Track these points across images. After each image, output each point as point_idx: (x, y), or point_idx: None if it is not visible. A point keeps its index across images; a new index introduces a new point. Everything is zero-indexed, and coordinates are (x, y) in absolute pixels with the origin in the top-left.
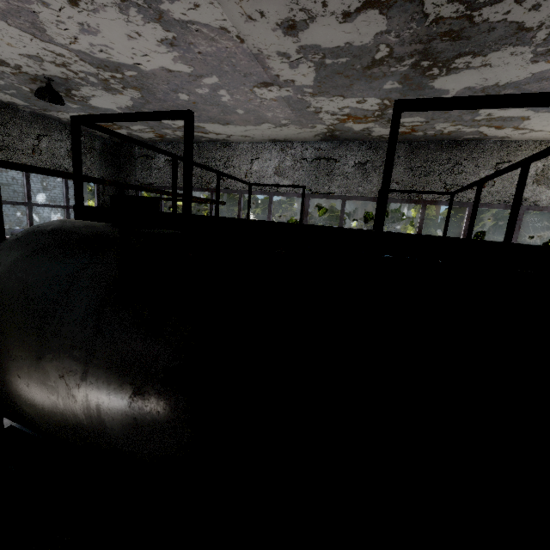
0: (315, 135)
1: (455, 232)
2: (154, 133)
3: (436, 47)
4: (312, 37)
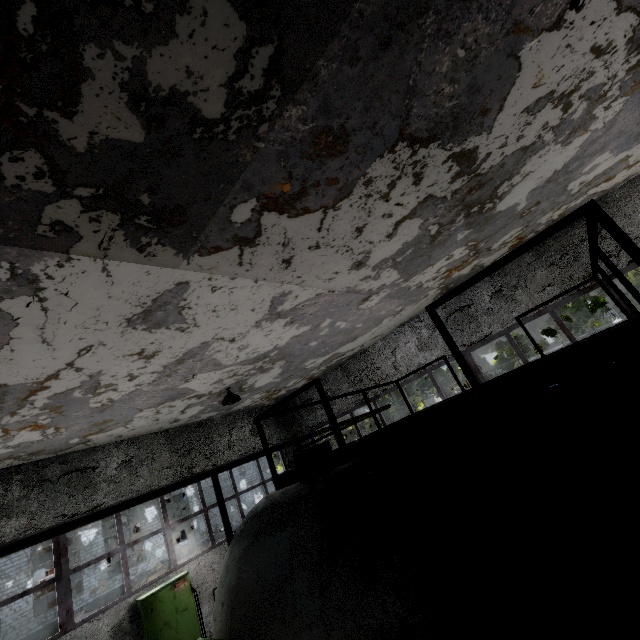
0: (433, 299)
1: None
2: (304, 379)
3: (472, 199)
4: (376, 258)
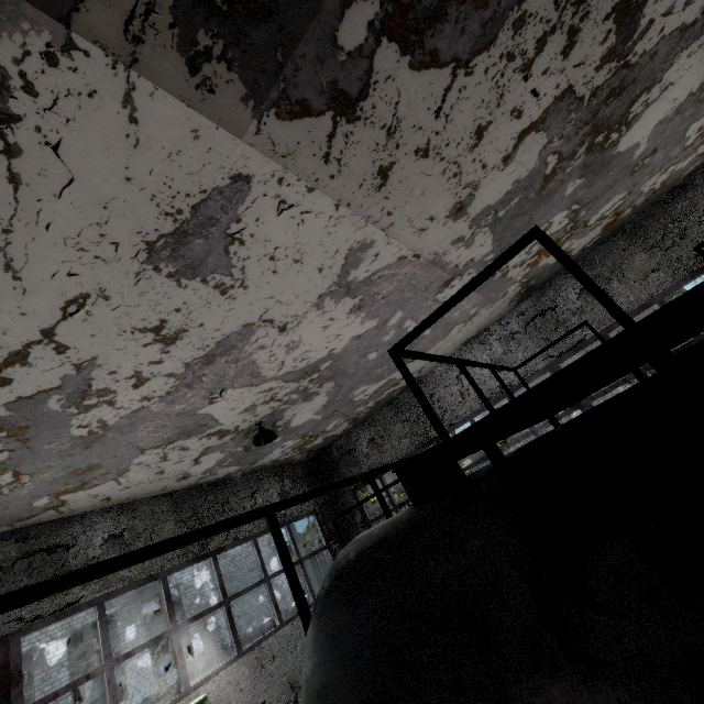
0: (509, 302)
1: None
2: (347, 421)
3: (604, 115)
4: (480, 203)
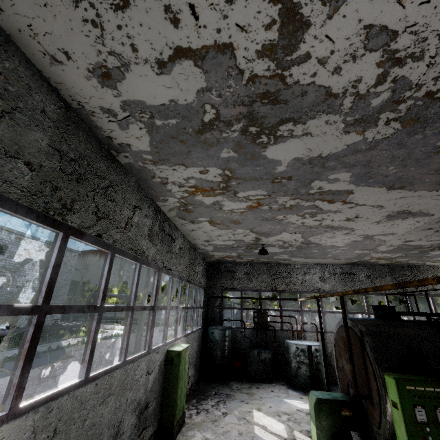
0: (345, 262)
1: (350, 307)
2: (250, 260)
3: None
4: (410, 243)
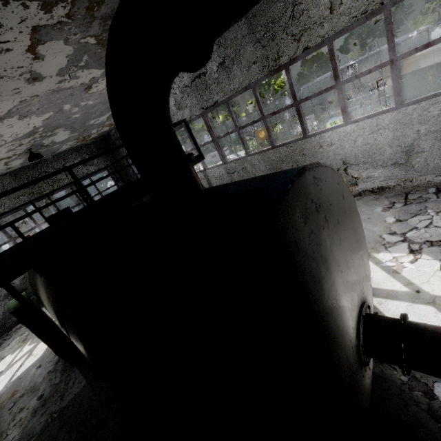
0: None
1: None
2: (106, 127)
3: (105, 12)
4: (50, 71)
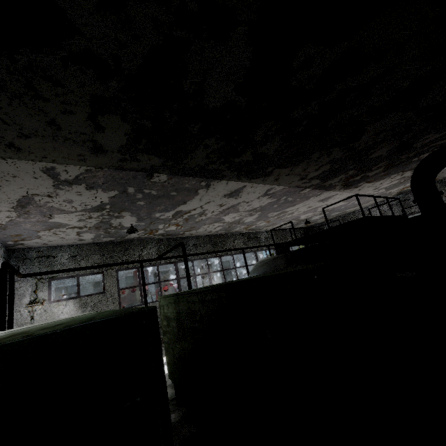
0: (393, 195)
1: None
2: (324, 220)
3: None
4: (381, 187)
